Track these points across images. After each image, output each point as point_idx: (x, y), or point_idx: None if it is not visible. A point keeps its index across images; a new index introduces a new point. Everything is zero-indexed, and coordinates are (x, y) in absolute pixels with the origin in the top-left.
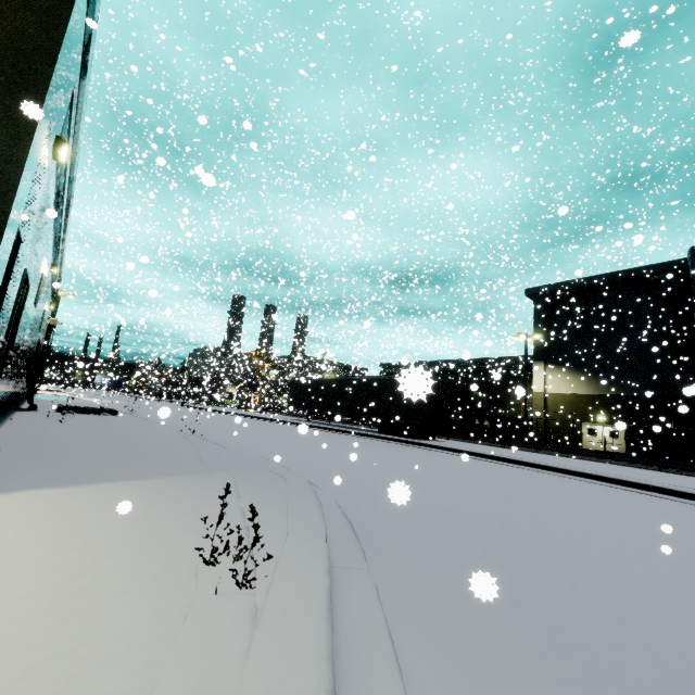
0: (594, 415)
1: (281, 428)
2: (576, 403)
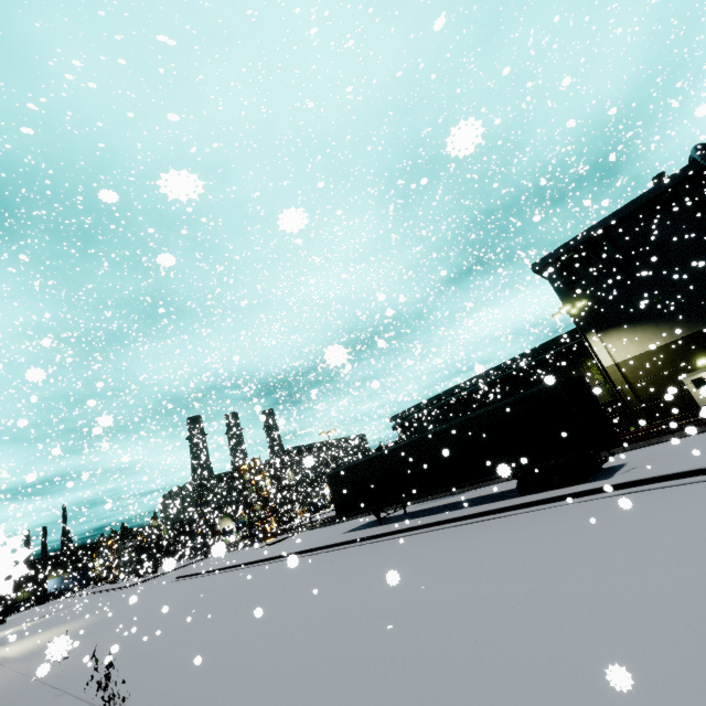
0: (690, 362)
1: (380, 558)
2: (659, 359)
